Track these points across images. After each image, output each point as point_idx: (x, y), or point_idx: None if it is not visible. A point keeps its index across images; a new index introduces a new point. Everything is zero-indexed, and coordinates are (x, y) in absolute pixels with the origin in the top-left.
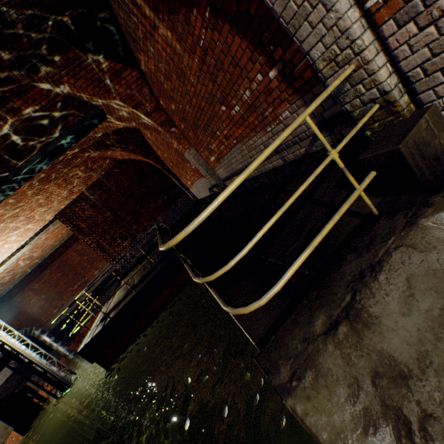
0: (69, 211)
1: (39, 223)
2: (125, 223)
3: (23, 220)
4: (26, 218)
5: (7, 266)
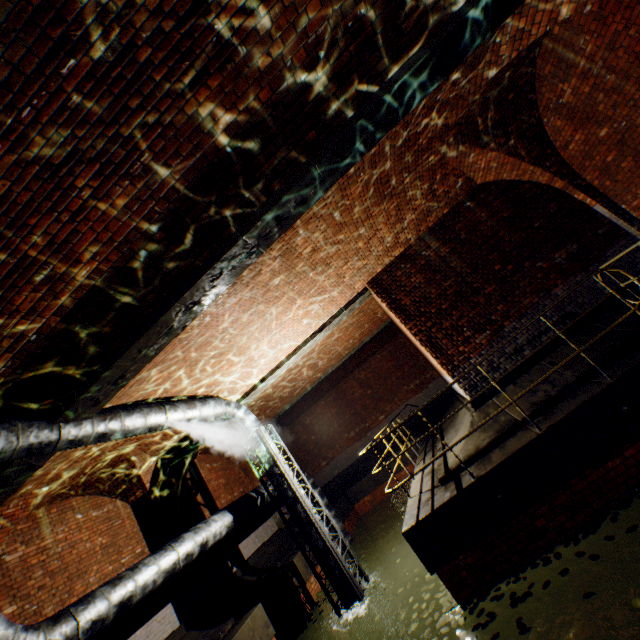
0: (385, 277)
1: (345, 293)
2: (480, 298)
3: (331, 279)
4: (334, 276)
5: (291, 370)
